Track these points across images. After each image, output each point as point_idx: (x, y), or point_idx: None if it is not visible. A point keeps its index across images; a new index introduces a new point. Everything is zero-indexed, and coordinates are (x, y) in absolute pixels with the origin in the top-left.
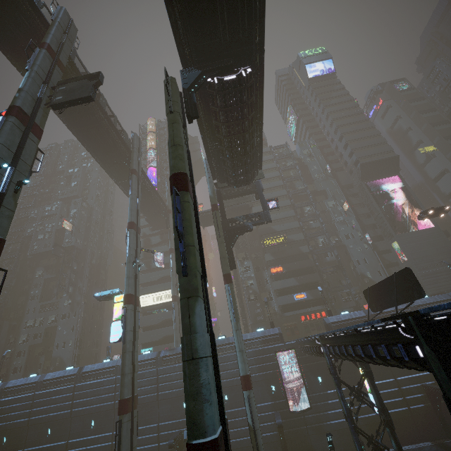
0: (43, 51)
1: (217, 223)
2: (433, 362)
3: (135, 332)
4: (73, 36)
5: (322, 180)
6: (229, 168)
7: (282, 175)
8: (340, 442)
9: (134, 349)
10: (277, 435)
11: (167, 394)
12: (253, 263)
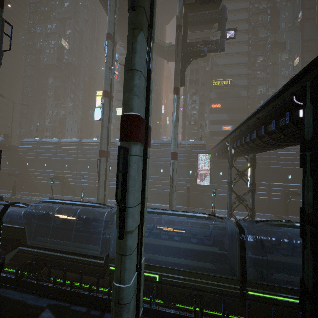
0: None
1: (178, 43)
2: (308, 115)
3: (110, 117)
4: None
5: (287, 30)
6: None
7: (250, 18)
8: (220, 203)
9: (109, 127)
10: (186, 193)
11: None
12: (199, 99)
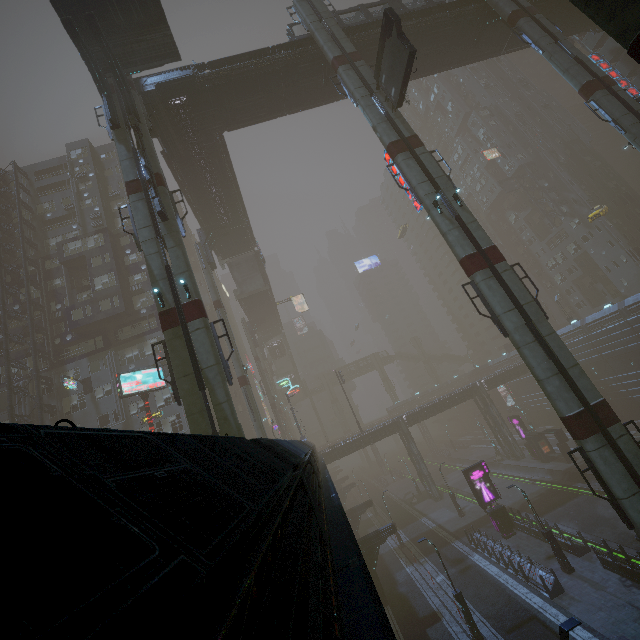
0: (341, 72)
1: None
2: None
3: None
4: (322, 8)
5: None
6: None
7: None
8: None
9: None
10: None
11: None
12: None
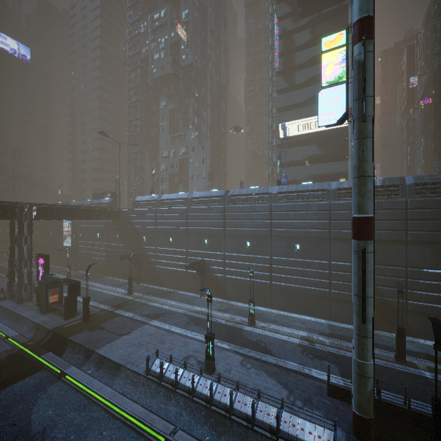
0: None
1: None
2: None
3: (373, 109)
4: None
5: None
6: None
7: None
8: None
9: (372, 139)
10: None
11: (344, 234)
12: None
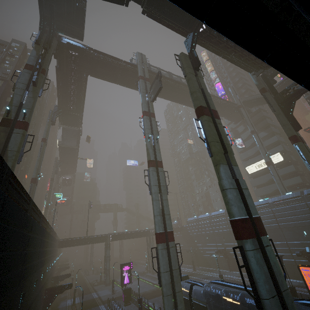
0: (140, 81)
1: (268, 102)
2: None
3: None
4: (145, 60)
5: None
6: (254, 60)
7: None
8: None
9: None
10: None
11: (286, 225)
12: None
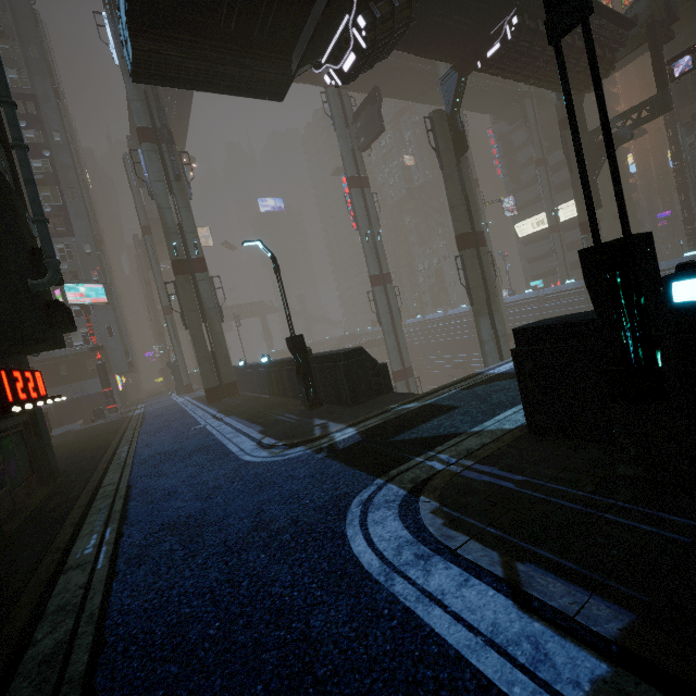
0: (330, 93)
1: (566, 152)
2: None
3: (497, 289)
4: None
5: None
6: (555, 91)
7: None
8: None
9: (499, 302)
10: None
11: None
12: None
